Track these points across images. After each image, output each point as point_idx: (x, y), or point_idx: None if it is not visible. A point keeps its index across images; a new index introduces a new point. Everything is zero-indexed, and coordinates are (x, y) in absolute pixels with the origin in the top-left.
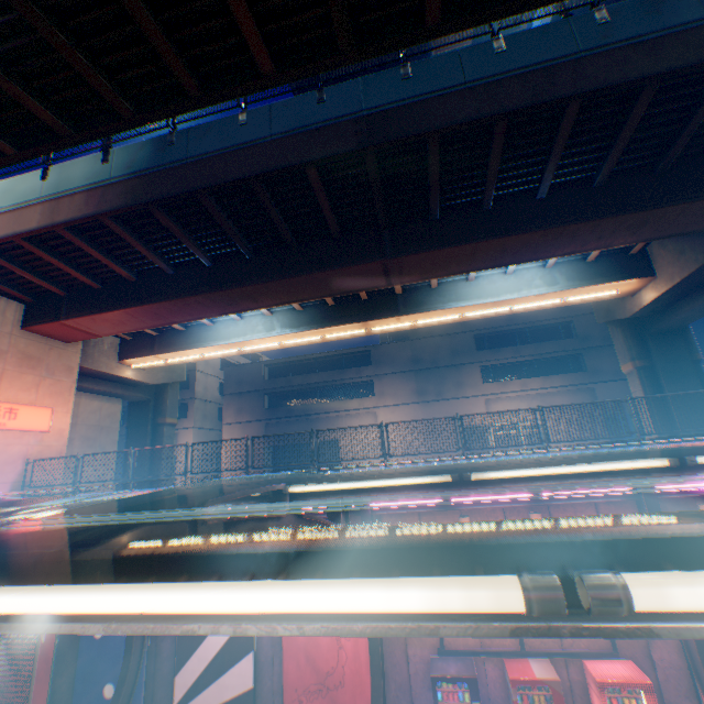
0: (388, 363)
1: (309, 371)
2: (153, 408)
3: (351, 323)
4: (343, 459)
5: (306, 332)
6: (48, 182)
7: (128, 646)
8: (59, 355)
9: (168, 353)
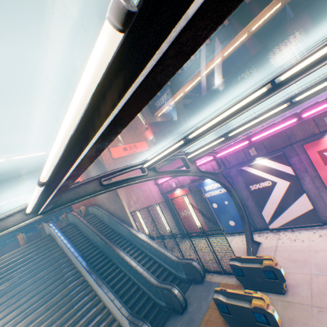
0: (283, 44)
1: (230, 82)
2: (173, 132)
3: (269, 3)
4: (324, 74)
5: (237, 36)
6: (87, 30)
7: (236, 205)
8: (134, 121)
9: (169, 100)
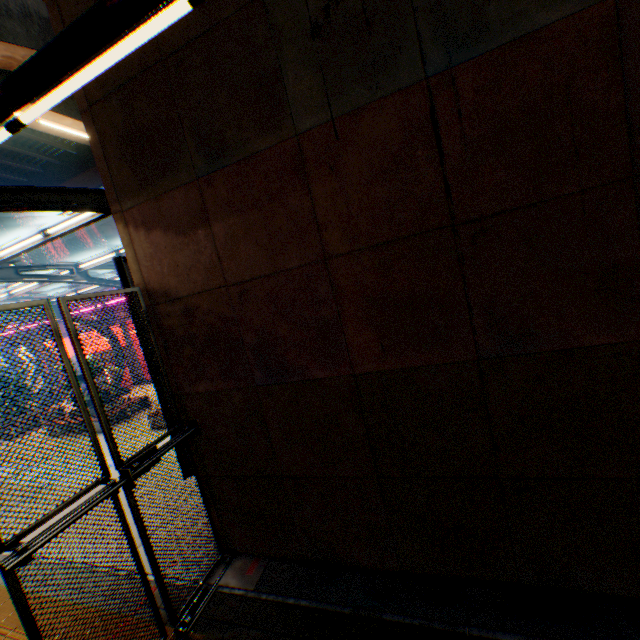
0: None
1: None
2: None
3: None
4: None
5: None
6: None
7: None
8: None
9: None
